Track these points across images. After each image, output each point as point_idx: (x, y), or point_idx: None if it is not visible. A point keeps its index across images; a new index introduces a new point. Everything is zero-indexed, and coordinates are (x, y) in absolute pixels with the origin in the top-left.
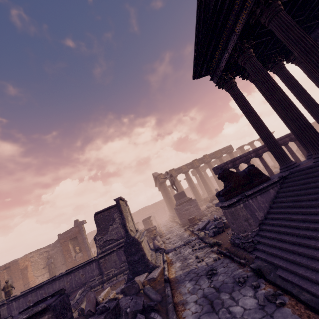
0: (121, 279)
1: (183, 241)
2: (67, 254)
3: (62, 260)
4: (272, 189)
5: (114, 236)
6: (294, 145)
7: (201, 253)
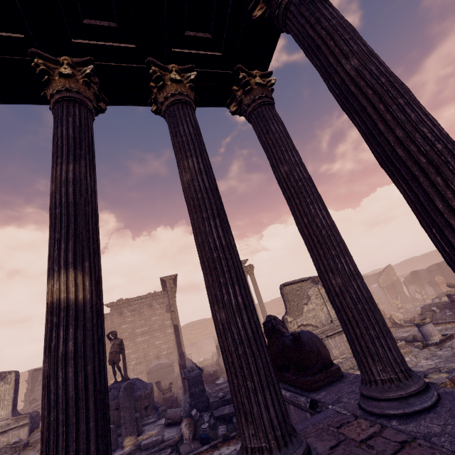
0: None
1: (435, 364)
2: None
3: None
4: (311, 415)
5: None
6: None
7: None
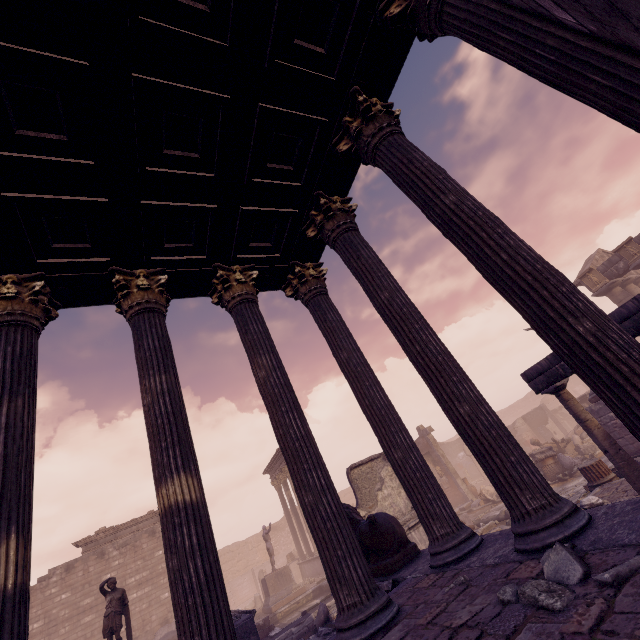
0: None
1: None
2: None
3: None
4: None
5: None
6: None
7: None
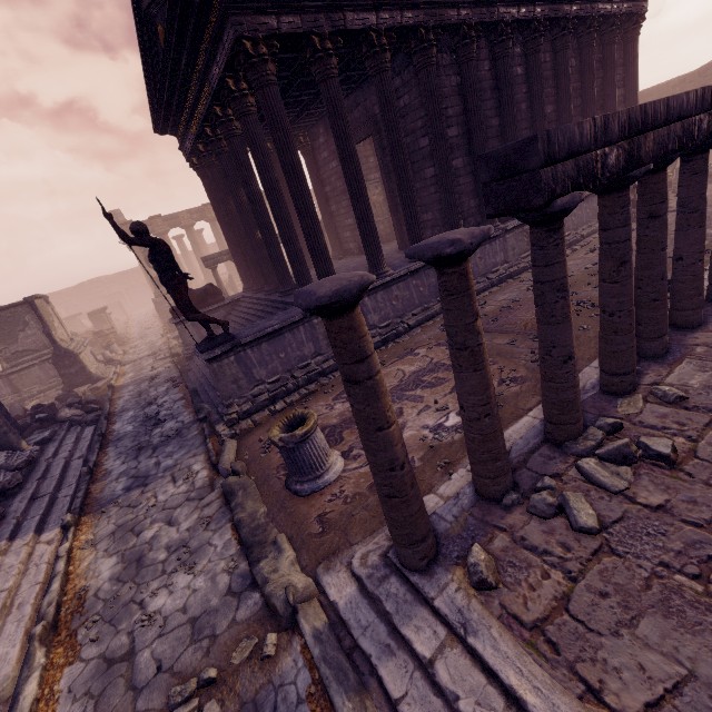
0: (54, 395)
1: (151, 351)
2: None
3: None
4: (224, 310)
5: (31, 345)
6: None
7: (159, 364)
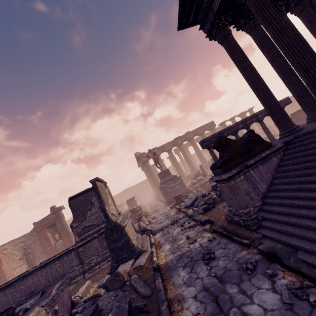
0: (105, 267)
1: (170, 220)
2: (46, 242)
3: (41, 249)
4: (275, 156)
5: (94, 221)
6: (271, 121)
7: (192, 233)
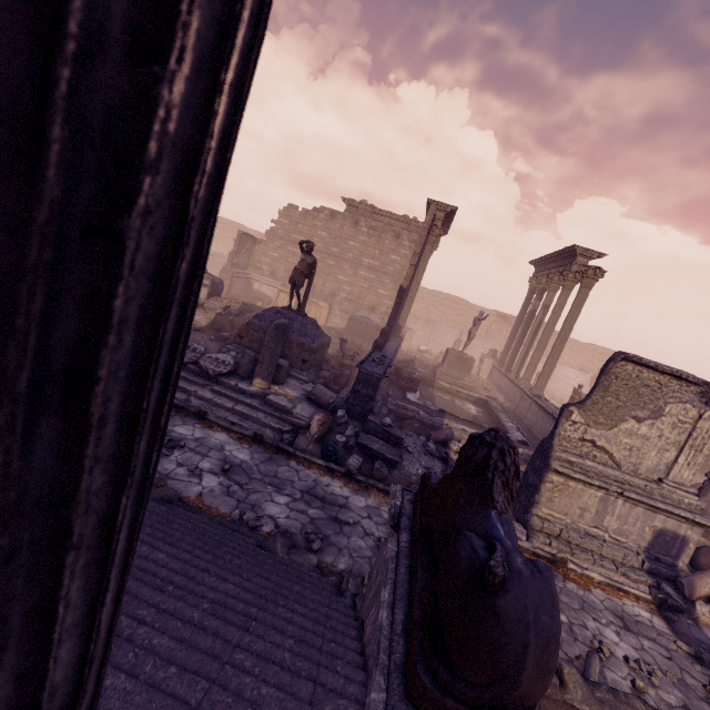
0: None
1: None
2: None
3: None
4: None
5: None
6: None
7: None
